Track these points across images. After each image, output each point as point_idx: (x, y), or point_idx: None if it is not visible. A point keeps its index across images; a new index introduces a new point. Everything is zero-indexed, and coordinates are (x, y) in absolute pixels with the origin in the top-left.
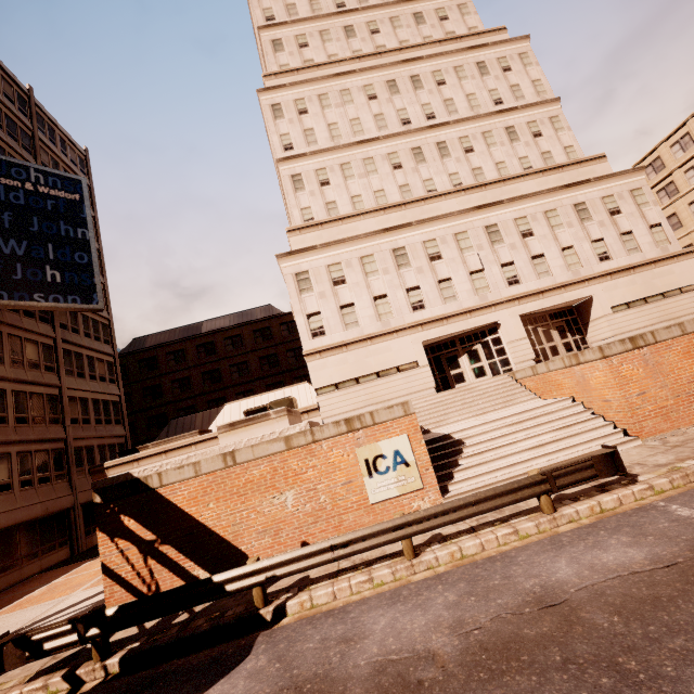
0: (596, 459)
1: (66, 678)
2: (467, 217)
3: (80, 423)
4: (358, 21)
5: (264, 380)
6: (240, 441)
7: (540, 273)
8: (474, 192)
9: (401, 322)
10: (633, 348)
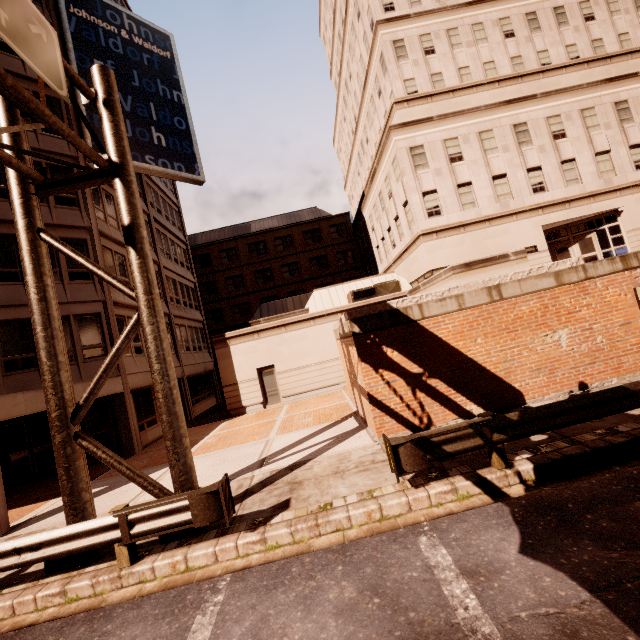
0: None
1: (476, 482)
2: (596, 91)
3: (174, 302)
4: None
5: (314, 280)
6: (505, 275)
7: None
8: (597, 65)
9: (521, 204)
10: None
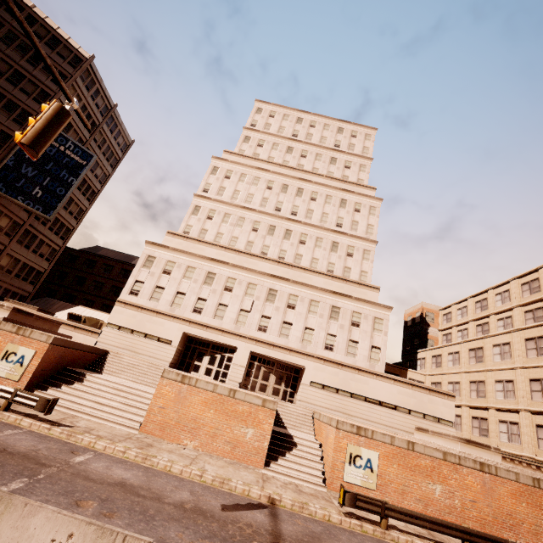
0: (41, 399)
1: None
2: (263, 277)
3: (4, 270)
4: (298, 147)
5: None
6: None
7: (283, 334)
8: (284, 266)
9: (181, 314)
10: (180, 381)
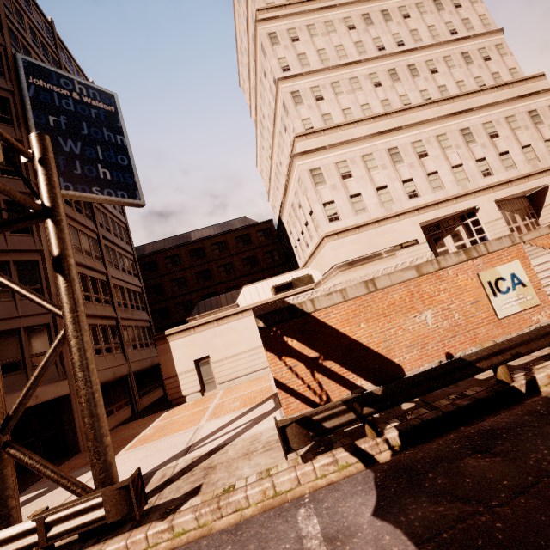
0: None
1: (353, 453)
2: (445, 122)
3: (122, 306)
4: None
5: (247, 277)
6: (377, 270)
7: (506, 167)
8: (444, 104)
9: (401, 208)
10: None
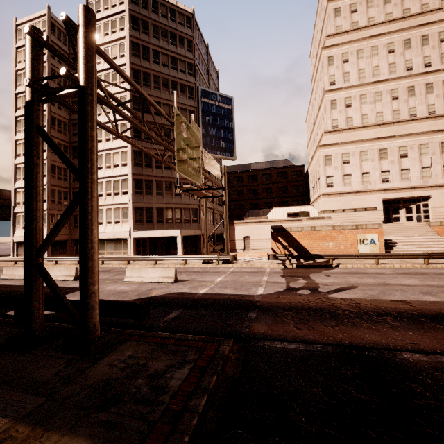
0: None
1: (283, 265)
2: (431, 135)
3: (215, 203)
4: None
5: (278, 198)
6: (317, 224)
7: None
8: (441, 119)
9: (374, 187)
10: None
